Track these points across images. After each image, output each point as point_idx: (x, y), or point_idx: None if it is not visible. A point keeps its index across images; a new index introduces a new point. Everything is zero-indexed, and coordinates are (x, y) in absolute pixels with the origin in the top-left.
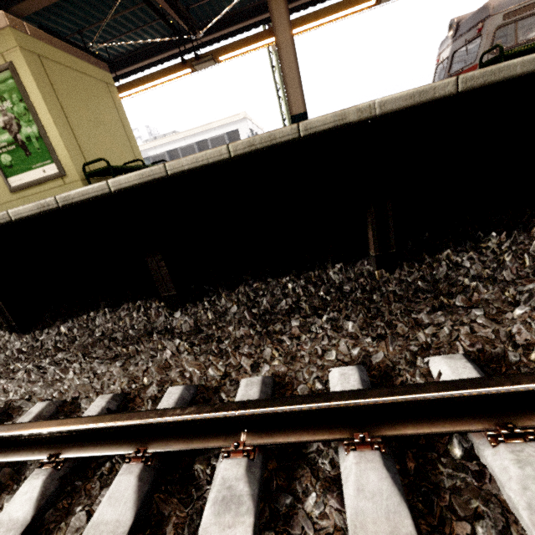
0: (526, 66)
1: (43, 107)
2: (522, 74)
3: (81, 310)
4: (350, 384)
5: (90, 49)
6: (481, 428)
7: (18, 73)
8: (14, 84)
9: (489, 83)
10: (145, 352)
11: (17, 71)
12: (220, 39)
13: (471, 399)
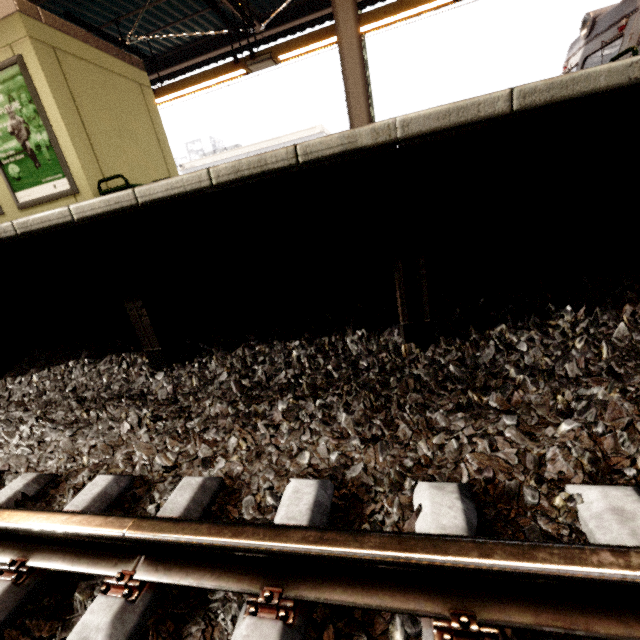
0: (614, 76)
1: (54, 110)
2: (608, 89)
3: (62, 357)
4: (298, 507)
5: (128, 43)
6: (431, 612)
7: (28, 68)
8: (23, 81)
9: (558, 99)
10: (104, 421)
11: (27, 66)
12: (286, 34)
13: (417, 569)
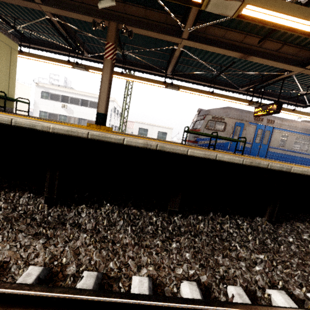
0: (116, 140)
1: None
2: (114, 143)
3: None
4: None
5: (18, 28)
6: None
7: None
8: None
9: (101, 140)
10: None
11: None
12: (99, 62)
13: None
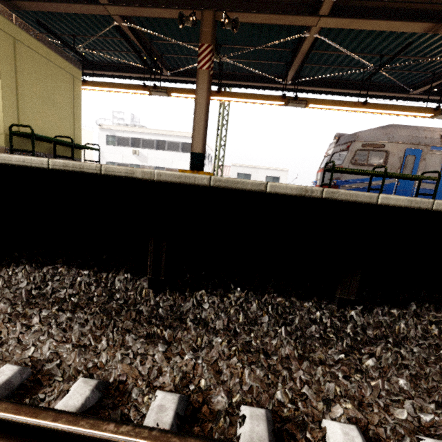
0: (254, 186)
1: None
2: (251, 190)
3: None
4: None
5: (78, 50)
6: None
7: None
8: None
9: (230, 188)
10: None
11: None
12: (182, 82)
13: (15, 426)
